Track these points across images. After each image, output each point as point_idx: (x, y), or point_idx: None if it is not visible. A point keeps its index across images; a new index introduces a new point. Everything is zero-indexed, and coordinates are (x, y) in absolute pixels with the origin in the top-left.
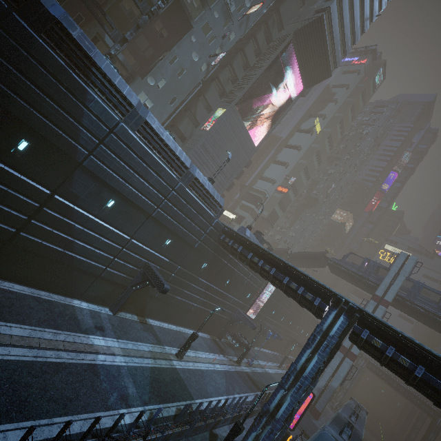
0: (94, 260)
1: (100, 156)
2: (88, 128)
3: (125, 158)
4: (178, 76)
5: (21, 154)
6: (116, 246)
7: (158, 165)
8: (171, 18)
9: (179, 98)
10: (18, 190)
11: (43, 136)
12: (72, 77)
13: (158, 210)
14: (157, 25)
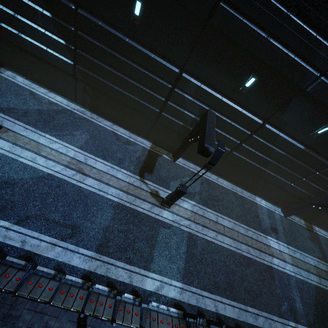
0: (282, 176)
1: None
2: None
3: None
4: None
5: (246, 90)
6: (310, 169)
7: None
8: None
9: None
10: (238, 122)
11: (271, 67)
12: None
13: None
14: None
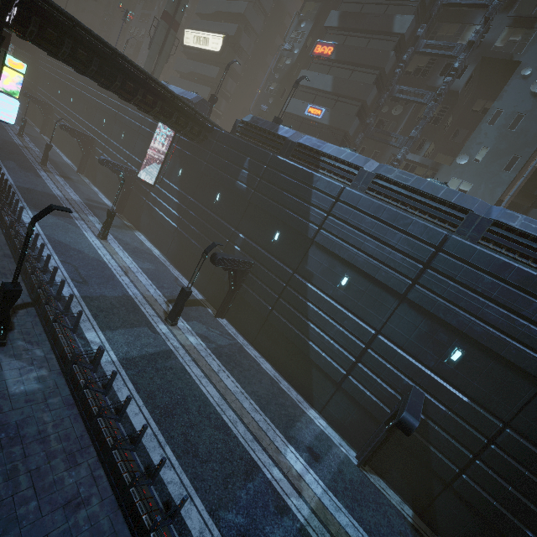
0: (331, 357)
1: (328, 227)
2: (316, 205)
3: (353, 222)
4: (510, 130)
5: (276, 243)
6: (356, 341)
7: (399, 218)
8: (492, 85)
9: (522, 154)
10: (272, 271)
11: (287, 224)
12: (303, 171)
13: (415, 287)
14: (476, 106)
